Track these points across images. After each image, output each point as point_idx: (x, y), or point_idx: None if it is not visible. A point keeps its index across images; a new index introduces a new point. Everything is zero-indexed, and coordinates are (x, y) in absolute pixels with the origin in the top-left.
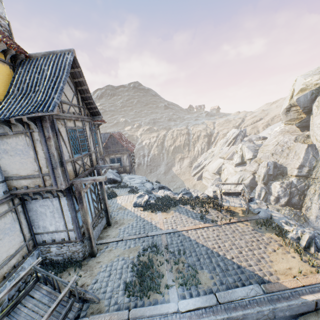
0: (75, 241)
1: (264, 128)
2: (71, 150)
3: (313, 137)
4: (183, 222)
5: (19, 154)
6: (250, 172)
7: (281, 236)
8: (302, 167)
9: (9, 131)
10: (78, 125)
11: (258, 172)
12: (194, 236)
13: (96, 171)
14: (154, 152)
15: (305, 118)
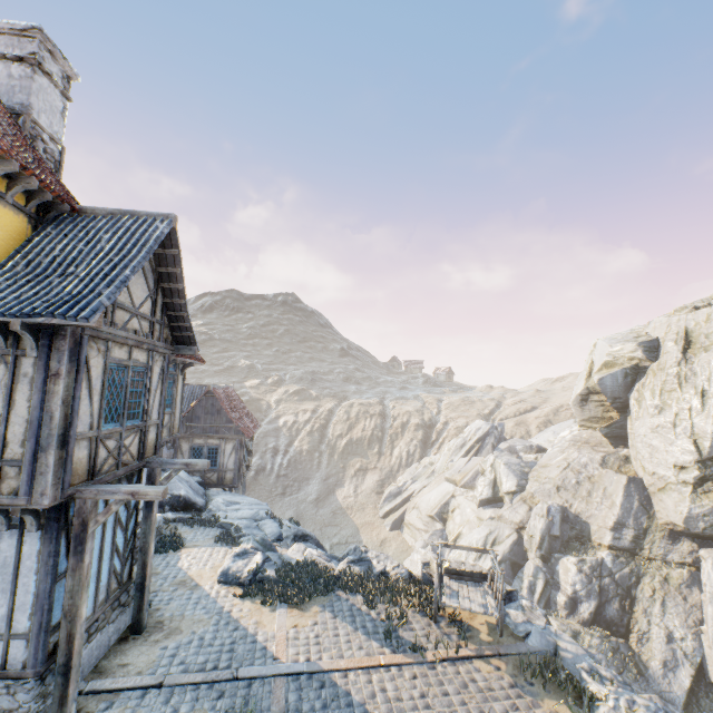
0: (18, 674)
1: (541, 427)
2: (100, 410)
3: (636, 462)
4: (339, 644)
5: None
6: (511, 525)
7: (580, 712)
8: (621, 528)
9: None
10: (138, 357)
11: (528, 527)
12: (361, 692)
13: (147, 472)
14: (302, 446)
15: (618, 420)
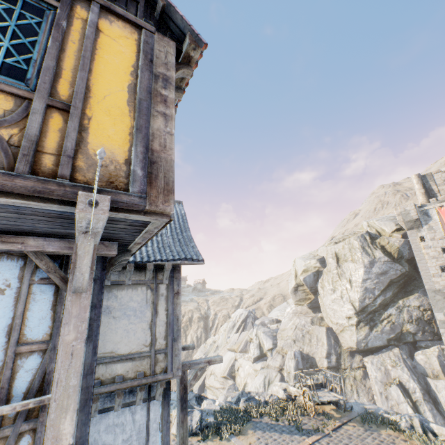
0: None
1: (269, 309)
2: None
3: (327, 319)
4: (281, 443)
5: (128, 316)
6: (275, 369)
7: (397, 429)
8: (329, 355)
9: (128, 279)
10: None
11: (286, 367)
12: None
13: None
14: None
15: (314, 299)
